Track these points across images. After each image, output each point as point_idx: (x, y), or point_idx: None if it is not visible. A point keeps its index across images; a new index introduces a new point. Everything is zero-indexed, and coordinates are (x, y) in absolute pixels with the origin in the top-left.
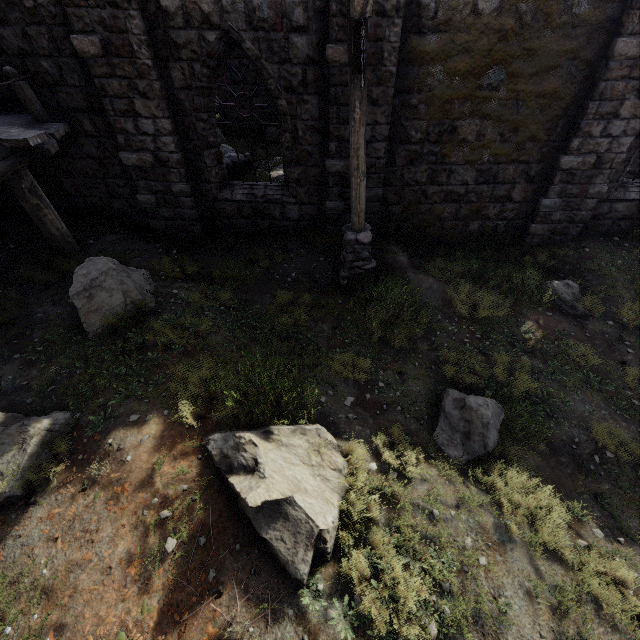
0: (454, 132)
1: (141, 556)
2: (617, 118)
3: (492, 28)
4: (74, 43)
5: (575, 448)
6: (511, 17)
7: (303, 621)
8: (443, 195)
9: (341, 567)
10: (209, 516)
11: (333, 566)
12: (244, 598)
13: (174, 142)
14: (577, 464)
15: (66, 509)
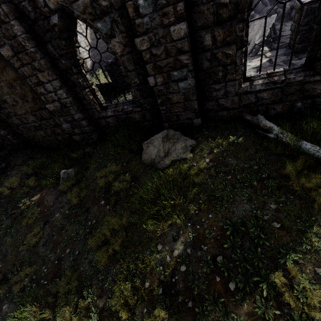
0: (7, 102)
1: None
2: (44, 83)
3: None
4: None
5: None
6: None
7: None
8: (33, 127)
9: None
10: None
11: None
12: None
13: None
14: None
15: None
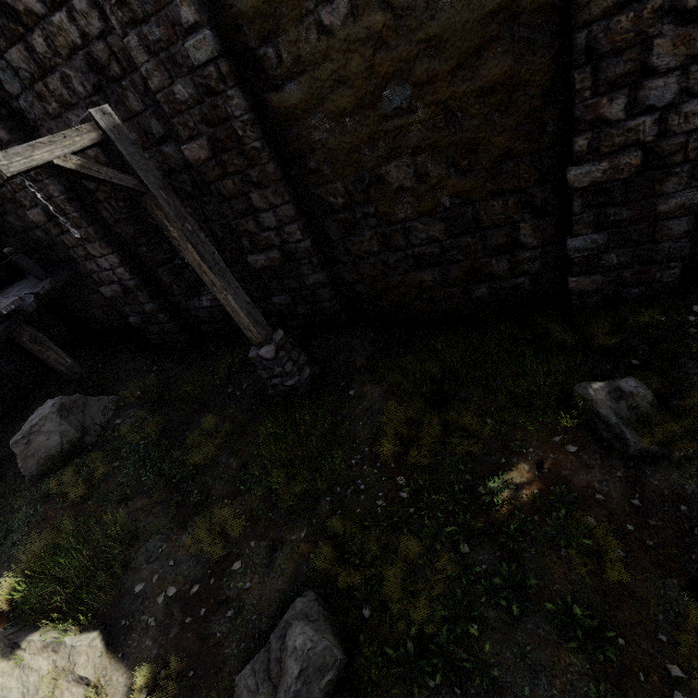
0: (382, 183)
1: None
2: (651, 75)
3: (357, 39)
4: (31, 217)
5: None
6: (376, 11)
7: None
8: (412, 261)
9: None
10: None
11: None
12: None
13: (127, 271)
14: None
15: None
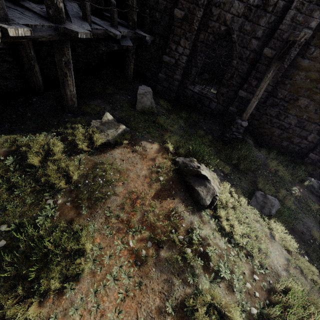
0: (296, 101)
1: (149, 178)
2: None
3: None
4: (174, 11)
5: (303, 233)
6: None
7: (201, 218)
8: (278, 125)
9: (216, 212)
10: (173, 178)
11: (212, 211)
12: (182, 203)
13: (186, 59)
14: (302, 240)
15: (126, 154)
